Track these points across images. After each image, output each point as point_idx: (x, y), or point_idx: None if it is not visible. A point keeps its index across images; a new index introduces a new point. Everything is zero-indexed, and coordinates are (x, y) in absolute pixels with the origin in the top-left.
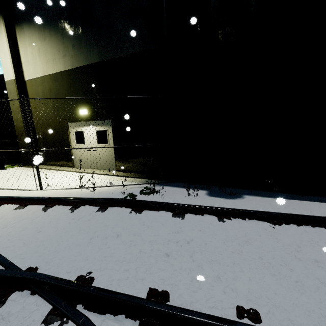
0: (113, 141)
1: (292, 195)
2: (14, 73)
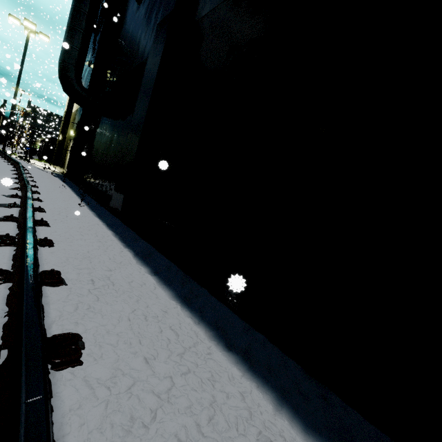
0: None
1: (71, 183)
2: (67, 107)
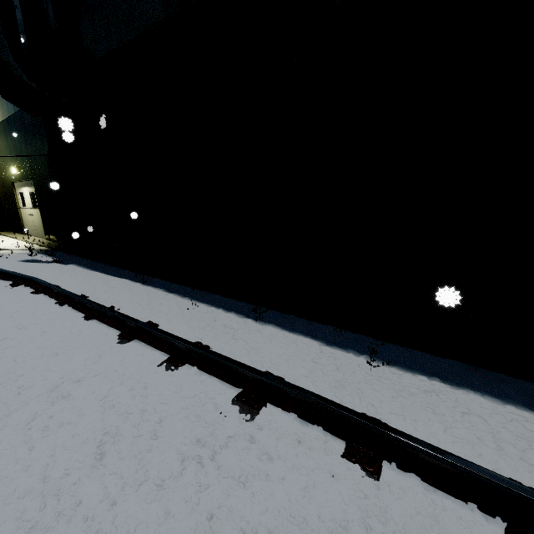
0: (38, 205)
1: (109, 267)
2: None
